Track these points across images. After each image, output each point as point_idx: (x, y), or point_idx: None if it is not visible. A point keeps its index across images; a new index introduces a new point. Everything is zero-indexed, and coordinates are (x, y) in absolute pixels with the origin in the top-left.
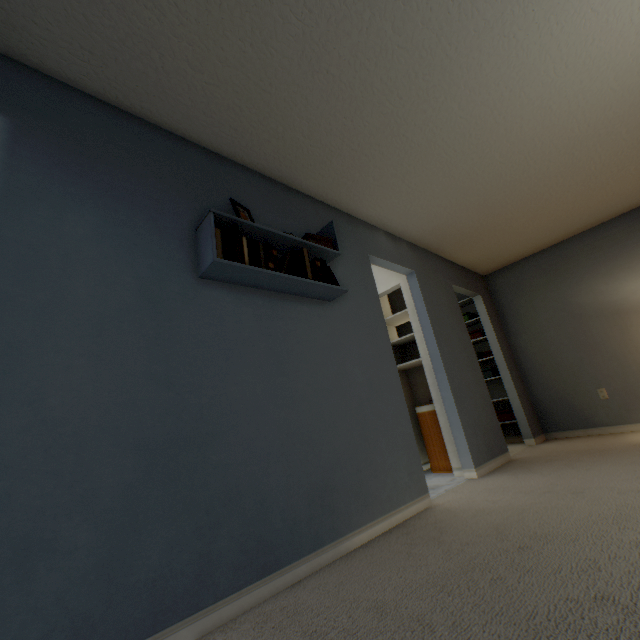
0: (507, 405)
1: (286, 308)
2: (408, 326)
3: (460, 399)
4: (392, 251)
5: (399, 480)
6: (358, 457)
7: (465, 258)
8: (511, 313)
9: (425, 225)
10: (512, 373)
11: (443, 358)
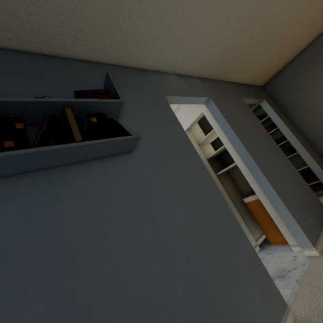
0: (307, 170)
1: (71, 181)
2: (219, 140)
3: (280, 189)
4: (186, 88)
5: (255, 315)
6: (202, 322)
7: (246, 76)
8: (291, 105)
9: (207, 57)
10: (306, 148)
11: (255, 159)
